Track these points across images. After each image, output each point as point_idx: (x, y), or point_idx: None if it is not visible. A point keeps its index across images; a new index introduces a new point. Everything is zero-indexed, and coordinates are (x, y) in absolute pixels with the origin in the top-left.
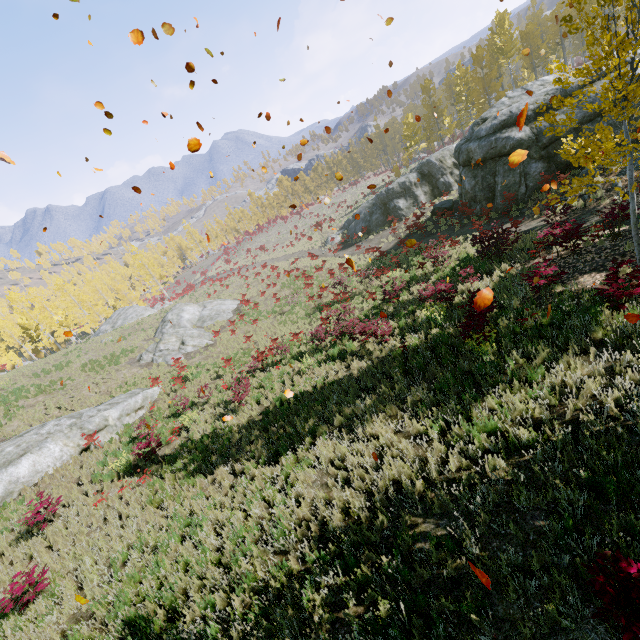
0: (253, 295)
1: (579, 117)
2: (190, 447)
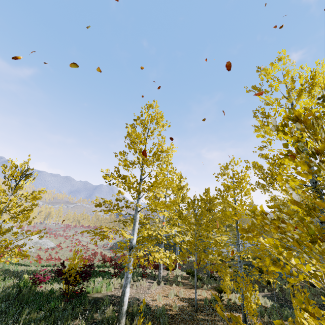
0: (63, 246)
1: (173, 242)
2: (14, 263)
